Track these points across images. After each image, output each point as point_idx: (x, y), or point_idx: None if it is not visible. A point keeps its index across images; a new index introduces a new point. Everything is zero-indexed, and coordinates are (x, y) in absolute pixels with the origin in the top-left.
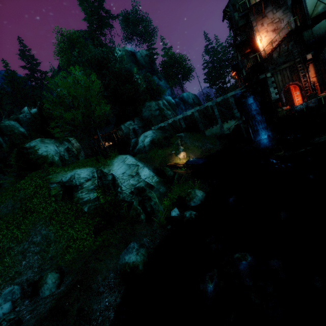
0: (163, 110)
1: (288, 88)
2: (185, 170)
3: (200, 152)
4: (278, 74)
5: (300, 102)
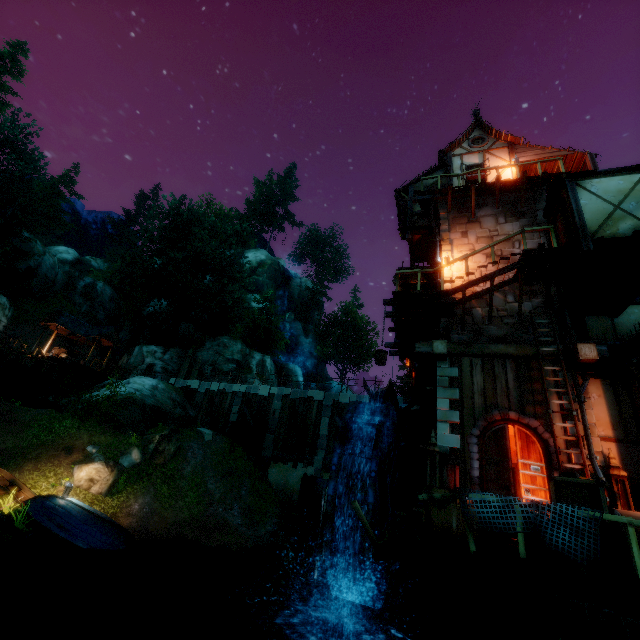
0: (249, 371)
1: (501, 428)
2: None
3: (189, 516)
4: (478, 365)
5: None
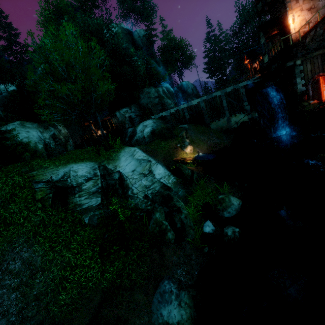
0: (163, 98)
1: (317, 79)
2: (194, 166)
3: (206, 147)
4: (308, 62)
5: None
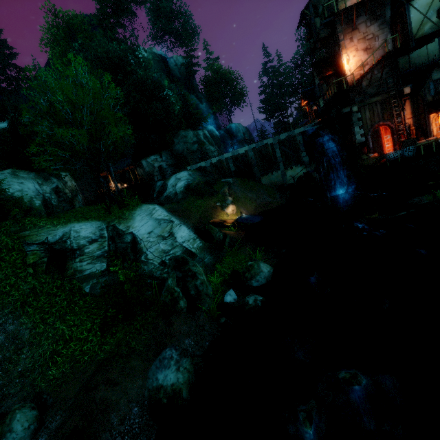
0: (203, 144)
1: (377, 129)
2: (235, 231)
3: (255, 207)
4: (367, 109)
5: (390, 149)
